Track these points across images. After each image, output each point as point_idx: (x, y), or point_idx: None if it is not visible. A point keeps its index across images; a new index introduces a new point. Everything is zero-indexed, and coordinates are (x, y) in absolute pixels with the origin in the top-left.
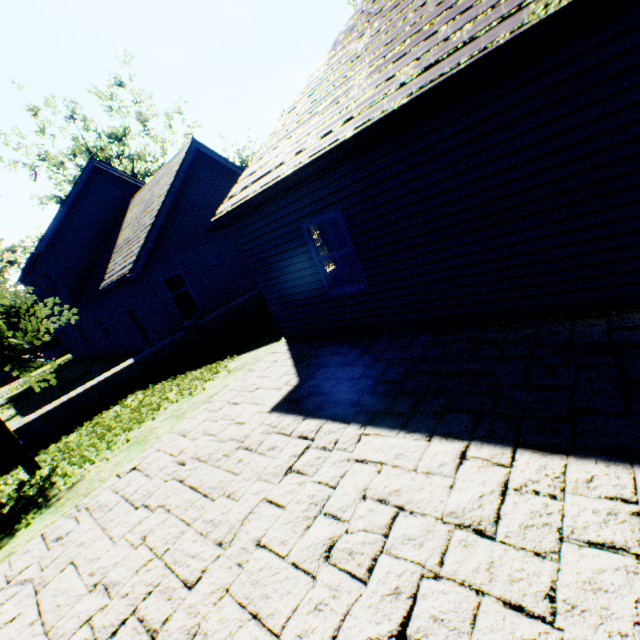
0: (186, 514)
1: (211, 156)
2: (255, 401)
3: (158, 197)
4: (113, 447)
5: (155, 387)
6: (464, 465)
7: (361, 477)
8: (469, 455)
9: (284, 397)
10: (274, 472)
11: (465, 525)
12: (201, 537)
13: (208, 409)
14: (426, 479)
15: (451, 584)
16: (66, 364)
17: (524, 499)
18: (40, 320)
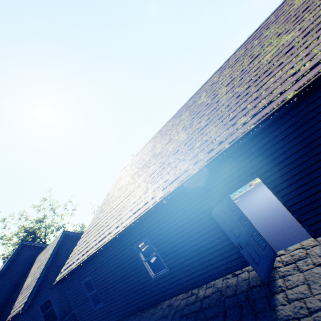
0: None
1: (71, 234)
2: None
3: (45, 260)
4: None
5: None
6: None
7: None
8: None
9: None
10: None
11: None
12: None
13: None
14: None
15: None
16: None
17: None
18: None
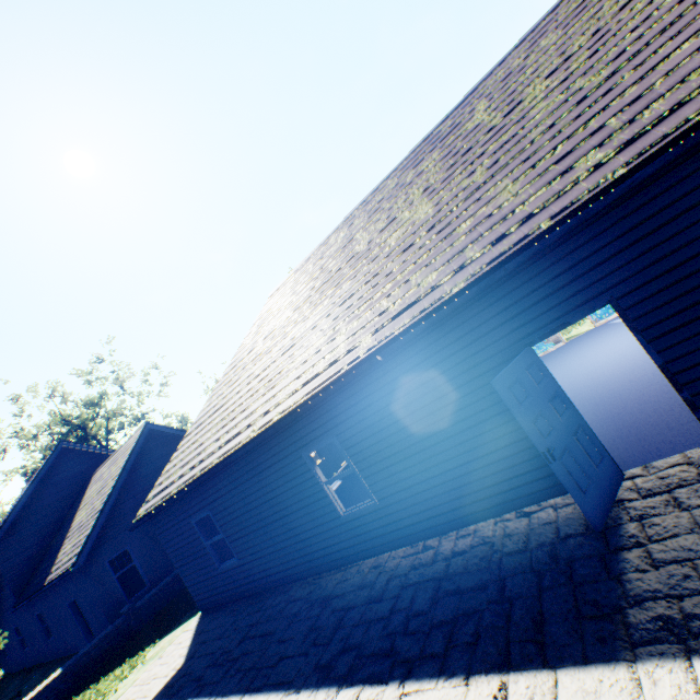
0: None
1: (163, 430)
2: (146, 693)
3: (112, 478)
4: None
5: (77, 699)
6: None
7: None
8: None
9: (166, 683)
10: None
11: None
12: None
13: None
14: None
15: None
16: None
17: None
18: None
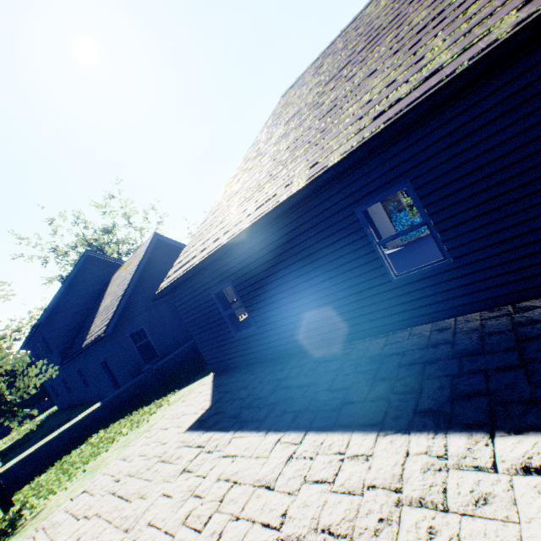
0: (111, 515)
1: (168, 242)
2: (179, 424)
3: (129, 274)
4: (73, 478)
5: (114, 424)
6: (278, 447)
7: (222, 467)
8: (283, 440)
9: (198, 418)
10: (174, 474)
11: (263, 484)
12: (116, 528)
13: (147, 436)
14: (256, 460)
15: (243, 521)
16: (51, 415)
17: (297, 462)
18: (31, 378)
